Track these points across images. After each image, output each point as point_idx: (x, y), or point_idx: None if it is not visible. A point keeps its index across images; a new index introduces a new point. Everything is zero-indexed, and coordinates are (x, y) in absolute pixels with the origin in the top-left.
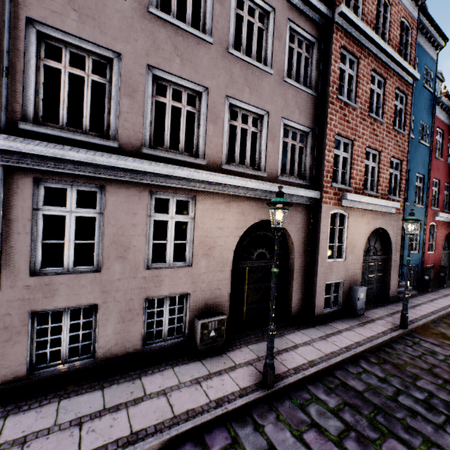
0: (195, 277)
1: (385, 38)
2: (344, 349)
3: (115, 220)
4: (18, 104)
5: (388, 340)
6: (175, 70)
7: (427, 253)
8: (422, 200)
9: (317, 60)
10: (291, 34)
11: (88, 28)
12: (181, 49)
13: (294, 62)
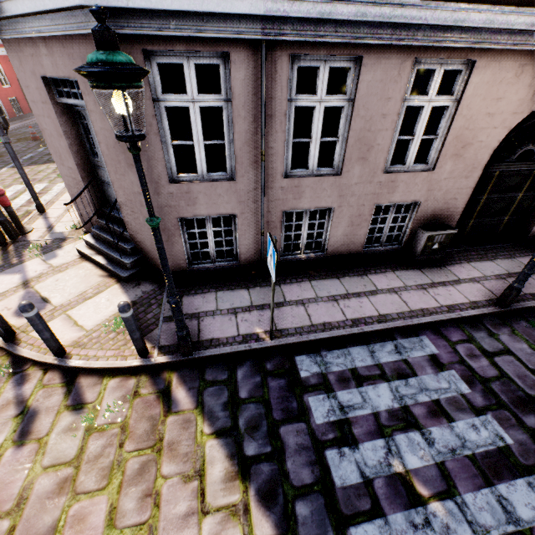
0: (432, 184)
1: None
2: None
3: (365, 110)
4: None
5: None
6: None
7: None
8: None
9: None
10: None
11: None
12: None
13: None
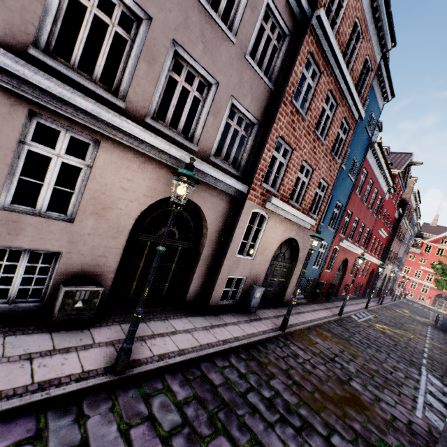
0: (74, 236)
1: (349, 67)
2: (221, 342)
3: None
4: None
5: (265, 339)
6: None
7: (325, 271)
8: (335, 225)
9: (284, 55)
10: (267, 13)
11: None
12: None
13: (262, 44)
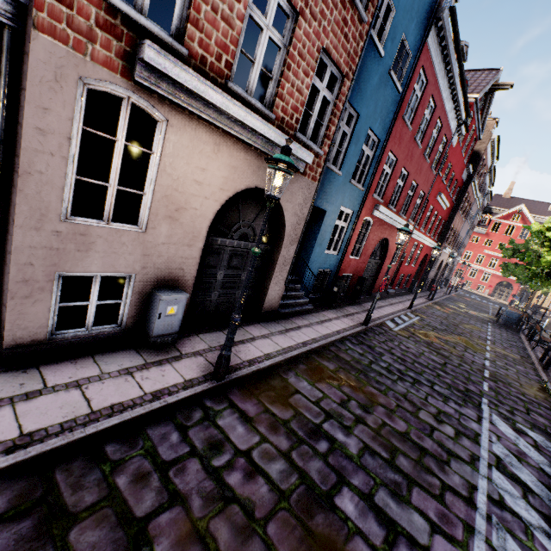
0: None
1: None
2: None
3: None
4: None
5: (148, 415)
6: None
7: (349, 258)
8: (366, 178)
9: None
10: None
11: None
12: None
13: None
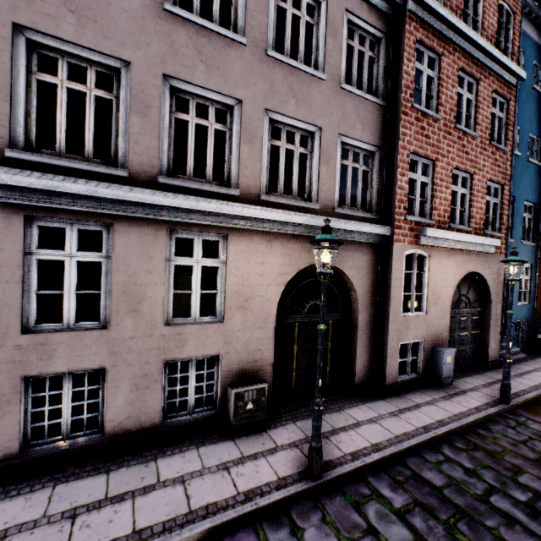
0: (227, 335)
1: (477, 27)
2: (422, 430)
3: (126, 265)
4: (5, 127)
5: (482, 419)
6: (198, 80)
7: (540, 304)
8: (533, 235)
9: (385, 60)
10: (350, 29)
11: (89, 33)
12: (205, 53)
13: (355, 63)
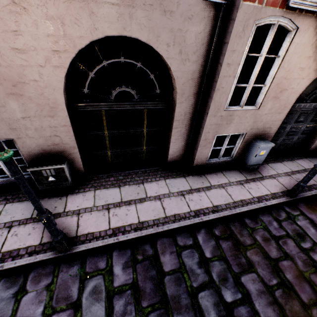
0: (10, 122)
1: None
2: (192, 214)
3: None
4: None
5: (258, 209)
6: None
7: None
8: None
9: None
10: None
11: None
12: None
13: None
